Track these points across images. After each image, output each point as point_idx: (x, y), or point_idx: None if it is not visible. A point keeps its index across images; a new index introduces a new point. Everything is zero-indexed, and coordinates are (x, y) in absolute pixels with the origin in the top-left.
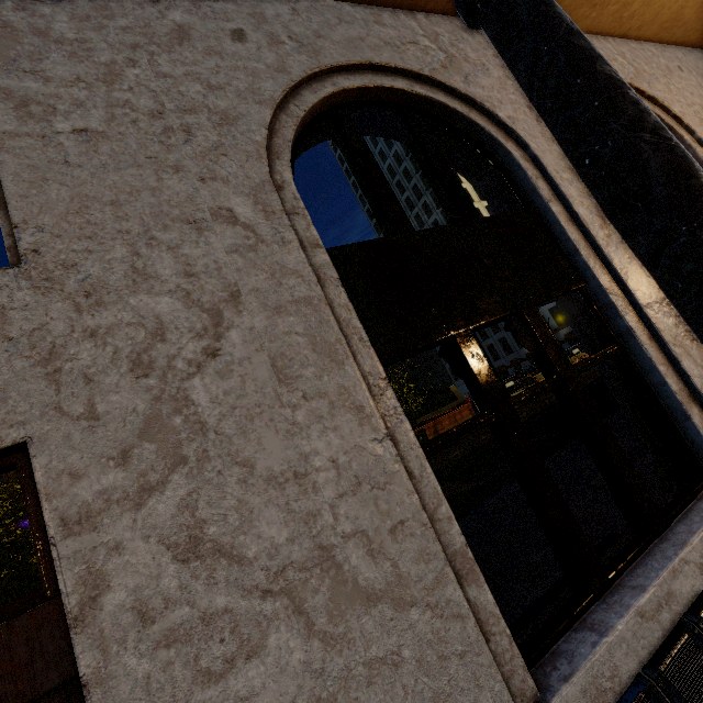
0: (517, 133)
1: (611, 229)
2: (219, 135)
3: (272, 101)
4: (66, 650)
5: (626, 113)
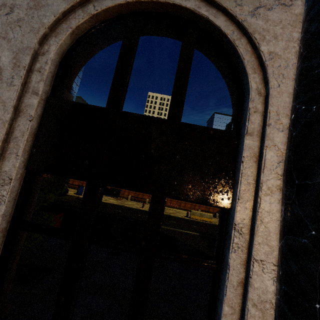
0: (267, 68)
1: None
2: (25, 14)
3: None
4: None
5: None
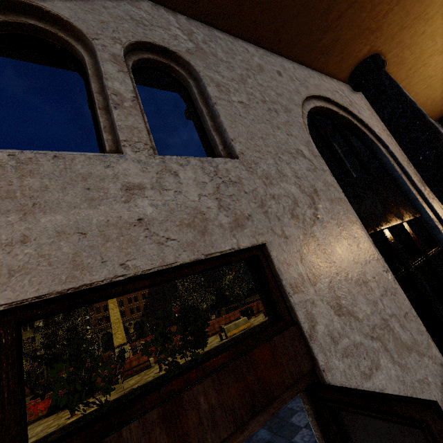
0: (383, 140)
1: (428, 191)
2: (287, 116)
3: (299, 105)
4: (306, 353)
5: (442, 140)
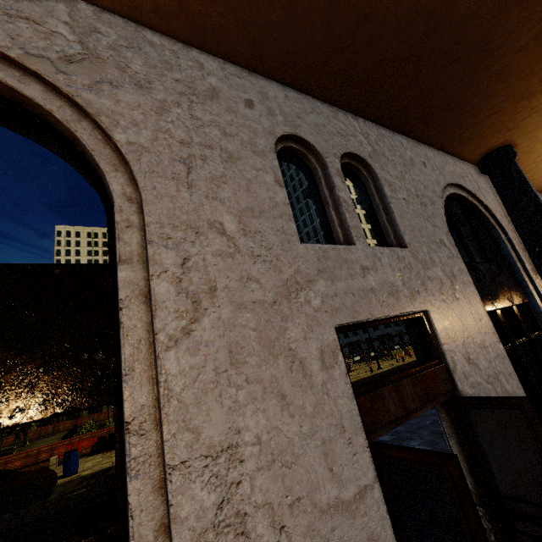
0: (504, 227)
1: (539, 279)
2: (432, 208)
3: (440, 196)
4: (450, 380)
5: None
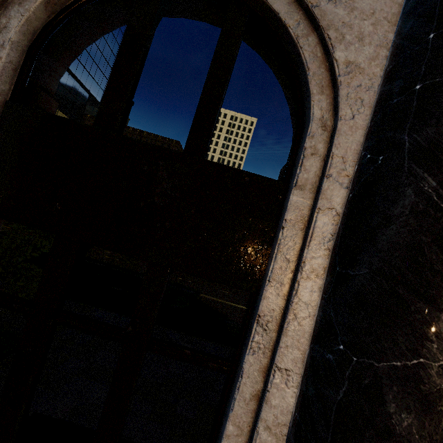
0: (339, 87)
1: None
2: None
3: None
4: None
5: (440, 125)
